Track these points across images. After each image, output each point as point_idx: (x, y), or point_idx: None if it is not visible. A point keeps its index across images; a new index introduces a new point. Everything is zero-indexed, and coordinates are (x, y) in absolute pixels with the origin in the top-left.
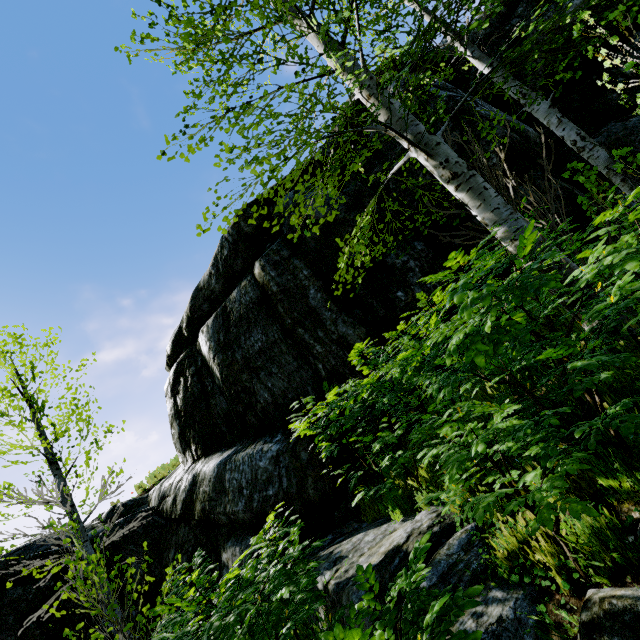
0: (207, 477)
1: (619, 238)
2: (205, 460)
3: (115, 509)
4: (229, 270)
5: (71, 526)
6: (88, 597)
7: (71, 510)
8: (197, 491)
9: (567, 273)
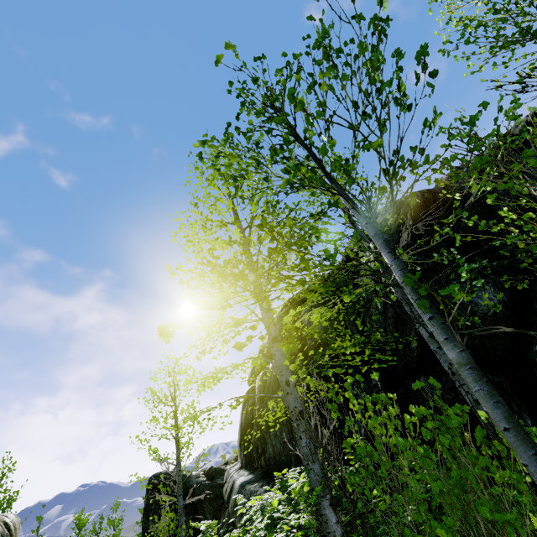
0: (236, 488)
1: (368, 519)
2: (242, 472)
3: (211, 469)
4: None
5: (177, 482)
6: (165, 536)
7: (178, 472)
8: (232, 493)
9: (324, 527)
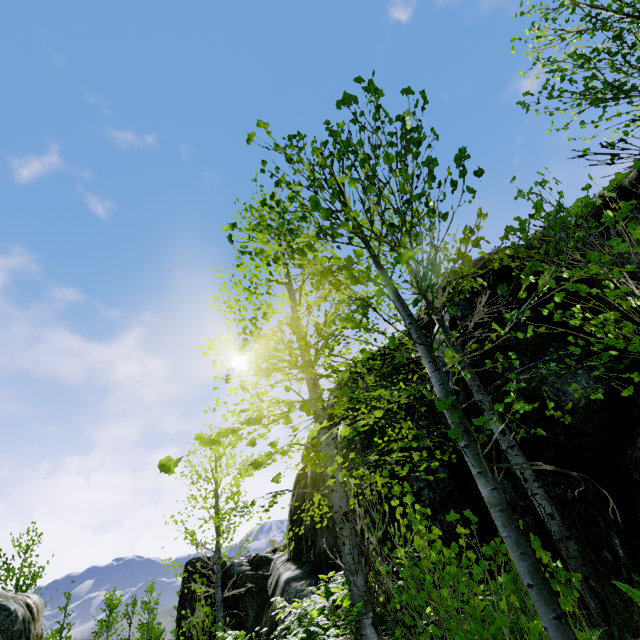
0: (281, 584)
1: None
2: (289, 565)
3: (256, 557)
4: (331, 417)
5: (216, 571)
6: (199, 633)
7: (218, 560)
8: (276, 589)
9: None
